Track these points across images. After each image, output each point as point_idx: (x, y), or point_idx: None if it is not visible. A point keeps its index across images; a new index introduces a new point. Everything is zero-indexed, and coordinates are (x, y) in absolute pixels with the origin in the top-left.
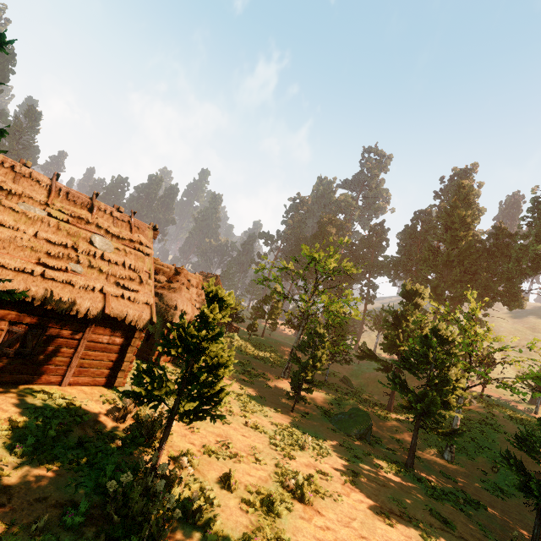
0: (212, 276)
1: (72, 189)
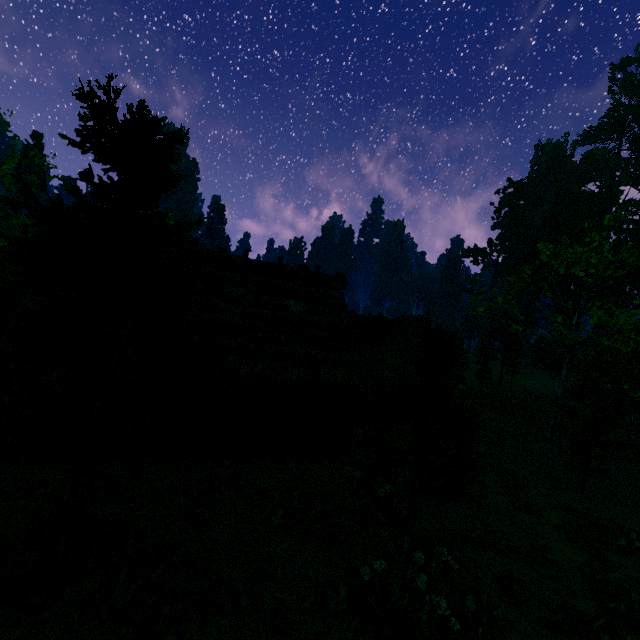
0: (414, 319)
1: (260, 261)
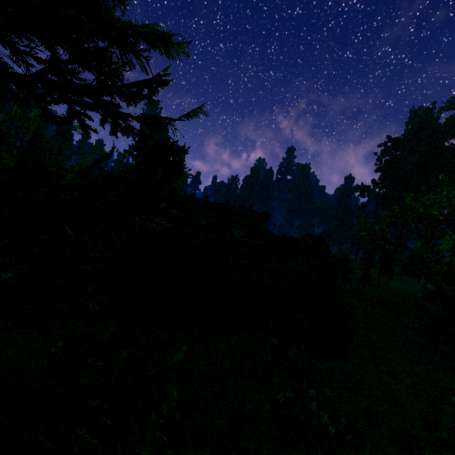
0: (315, 236)
1: (215, 202)
